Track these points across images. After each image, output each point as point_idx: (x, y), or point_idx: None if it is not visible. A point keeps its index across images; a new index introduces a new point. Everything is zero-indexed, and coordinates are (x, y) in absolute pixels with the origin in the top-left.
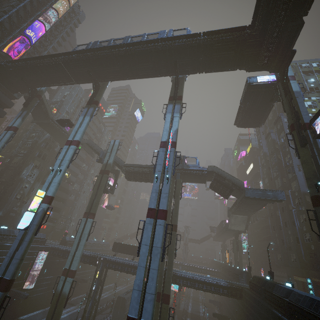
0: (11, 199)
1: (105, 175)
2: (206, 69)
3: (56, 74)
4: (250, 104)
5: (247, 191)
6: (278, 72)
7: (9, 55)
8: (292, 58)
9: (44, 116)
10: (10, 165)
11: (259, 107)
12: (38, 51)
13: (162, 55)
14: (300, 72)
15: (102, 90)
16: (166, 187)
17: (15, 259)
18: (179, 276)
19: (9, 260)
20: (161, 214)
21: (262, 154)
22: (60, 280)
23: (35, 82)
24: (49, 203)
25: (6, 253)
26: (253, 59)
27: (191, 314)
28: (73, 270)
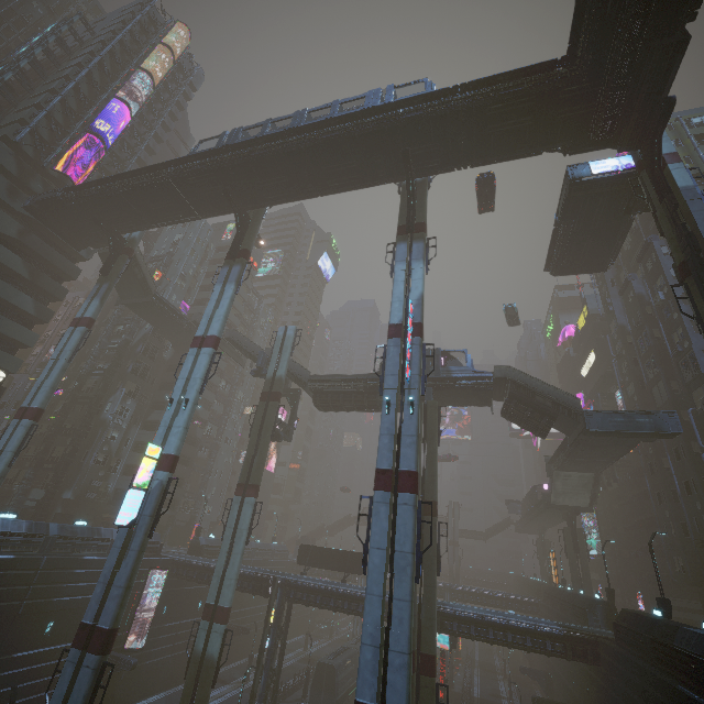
0: (88, 464)
1: (273, 402)
2: (473, 159)
3: (160, 204)
4: (578, 223)
5: (590, 417)
6: (638, 148)
7: (67, 175)
8: (668, 116)
9: (141, 289)
10: (80, 395)
11: (599, 229)
12: (120, 159)
13: (376, 142)
14: (689, 138)
15: (254, 227)
16: (410, 422)
17: (116, 588)
18: (449, 614)
19: (105, 590)
20: (405, 481)
21: (616, 329)
22: (200, 630)
23: (121, 224)
24: (170, 469)
25: (89, 576)
26: (578, 128)
27: (480, 700)
28: (224, 607)
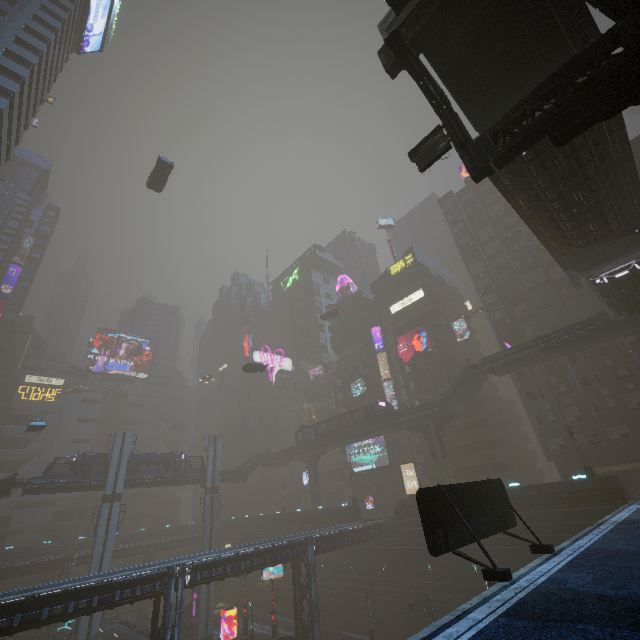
0: None
1: None
2: None
3: None
4: None
5: None
6: None
7: None
8: None
9: None
10: None
11: None
12: None
13: None
14: None
15: None
16: None
17: None
18: None
19: None
20: None
21: (481, 270)
22: None
23: None
24: None
25: None
26: None
27: None
28: None
